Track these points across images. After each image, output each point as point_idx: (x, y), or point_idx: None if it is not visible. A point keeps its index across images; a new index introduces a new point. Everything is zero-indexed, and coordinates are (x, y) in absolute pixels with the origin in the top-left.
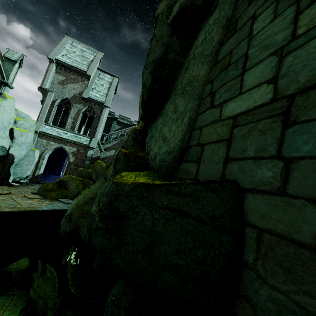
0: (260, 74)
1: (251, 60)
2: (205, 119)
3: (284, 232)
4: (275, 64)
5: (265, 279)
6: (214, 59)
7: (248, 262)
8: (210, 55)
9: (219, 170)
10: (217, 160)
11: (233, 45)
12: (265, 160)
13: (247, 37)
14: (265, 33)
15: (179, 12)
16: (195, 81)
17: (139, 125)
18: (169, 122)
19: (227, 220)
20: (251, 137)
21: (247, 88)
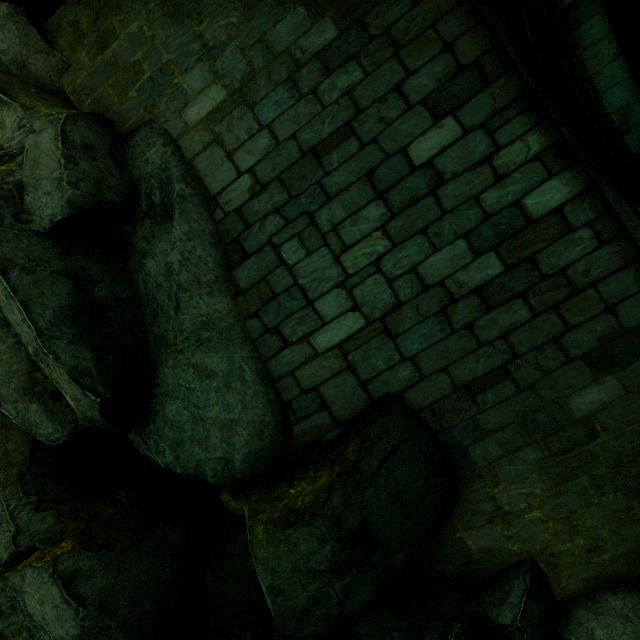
0: (336, 304)
1: (311, 291)
2: (289, 362)
3: (440, 396)
4: (347, 296)
5: (451, 426)
6: (228, 286)
7: (438, 430)
8: (217, 281)
9: (363, 396)
10: (352, 391)
11: (260, 271)
12: (398, 366)
13: (282, 266)
14: (310, 266)
15: (75, 214)
16: (217, 322)
17: (1, 469)
18: (210, 398)
19: (412, 421)
20: (372, 356)
21: (331, 318)
